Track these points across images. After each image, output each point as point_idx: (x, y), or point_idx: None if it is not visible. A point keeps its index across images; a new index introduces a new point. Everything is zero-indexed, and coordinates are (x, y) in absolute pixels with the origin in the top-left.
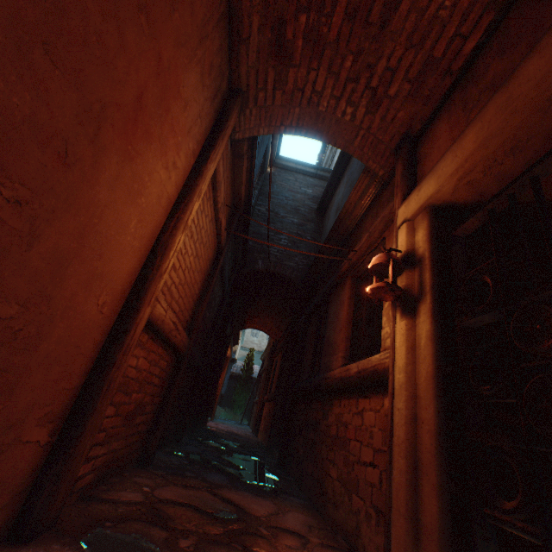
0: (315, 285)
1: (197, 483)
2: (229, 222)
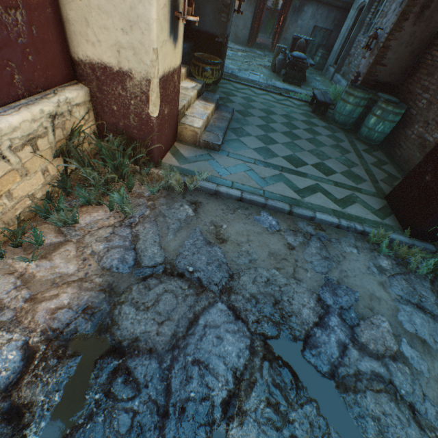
0: (286, 1)
1: None
2: None
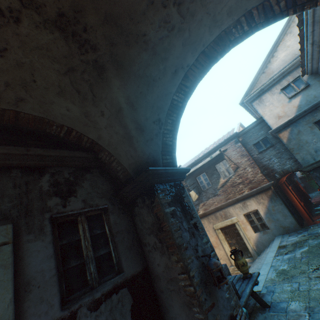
0: None
1: None
2: (287, 183)
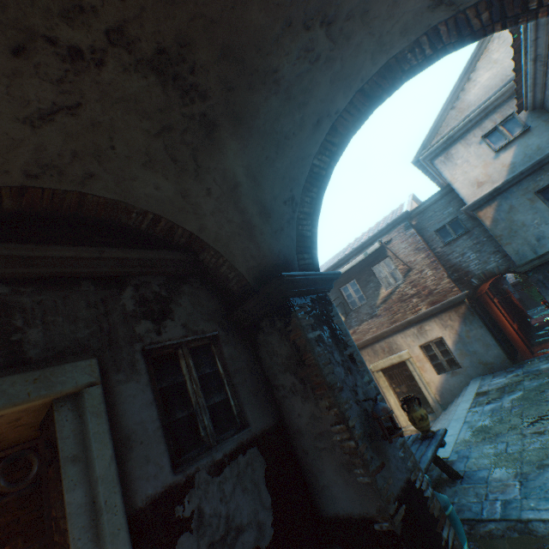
0: None
1: (546, 343)
2: (490, 293)
